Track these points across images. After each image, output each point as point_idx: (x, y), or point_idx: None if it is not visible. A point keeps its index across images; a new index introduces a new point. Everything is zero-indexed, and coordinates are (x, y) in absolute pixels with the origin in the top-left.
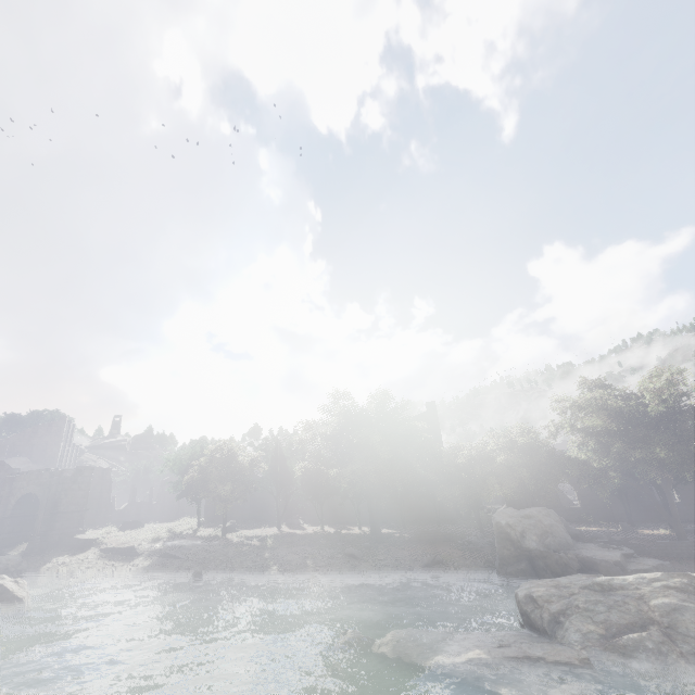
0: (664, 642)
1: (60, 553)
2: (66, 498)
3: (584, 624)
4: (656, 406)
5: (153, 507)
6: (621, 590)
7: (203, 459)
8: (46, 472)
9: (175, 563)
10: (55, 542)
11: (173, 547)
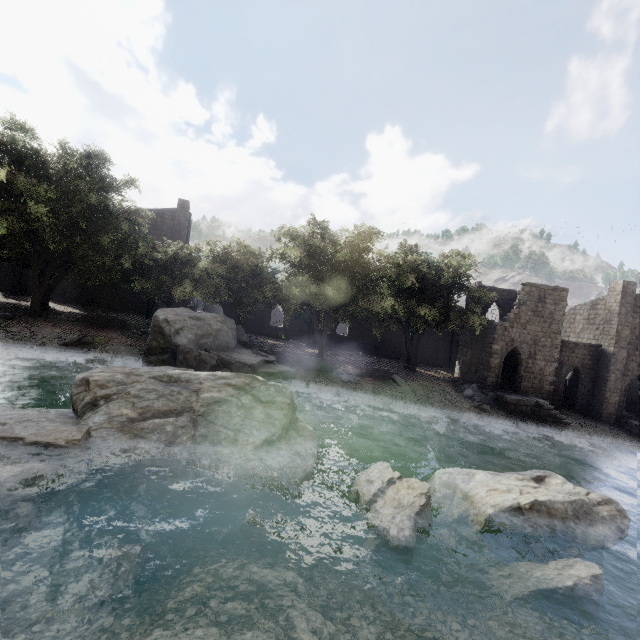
0: (185, 427)
1: None
2: None
3: (121, 409)
4: (345, 254)
5: None
6: (186, 383)
7: None
8: None
9: None
10: None
11: None
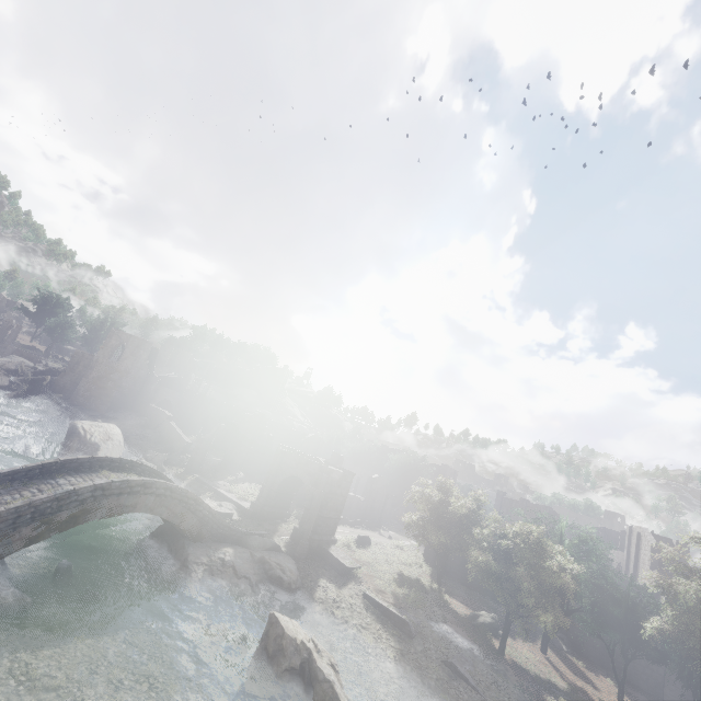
0: None
1: (322, 570)
2: (330, 502)
3: None
4: None
5: (360, 503)
6: None
7: (503, 542)
8: (315, 463)
9: (472, 698)
10: (314, 548)
11: (446, 643)
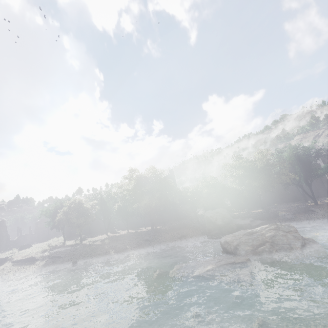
0: (271, 247)
1: None
2: None
3: (245, 247)
4: (260, 164)
5: (33, 236)
6: (256, 233)
7: (65, 208)
8: None
9: (59, 259)
10: None
11: (55, 253)
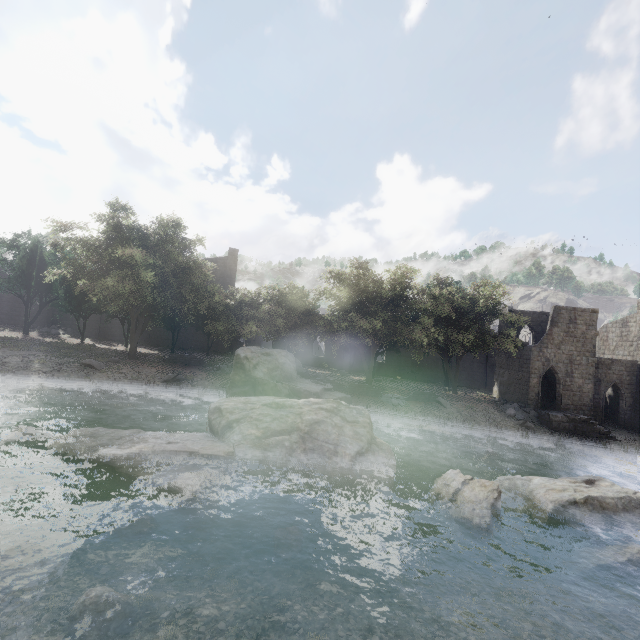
0: (297, 442)
1: None
2: None
3: (249, 429)
4: (389, 291)
5: None
6: (290, 408)
7: None
8: None
9: None
10: None
11: None
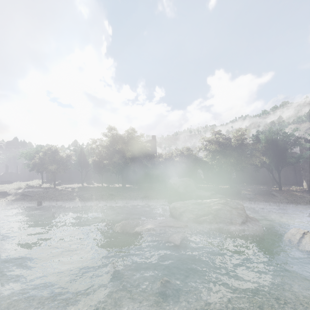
0: (212, 219)
1: None
2: None
3: (189, 215)
4: (235, 143)
5: (19, 175)
6: (204, 204)
7: (41, 153)
8: None
9: (28, 198)
10: None
11: (28, 192)
